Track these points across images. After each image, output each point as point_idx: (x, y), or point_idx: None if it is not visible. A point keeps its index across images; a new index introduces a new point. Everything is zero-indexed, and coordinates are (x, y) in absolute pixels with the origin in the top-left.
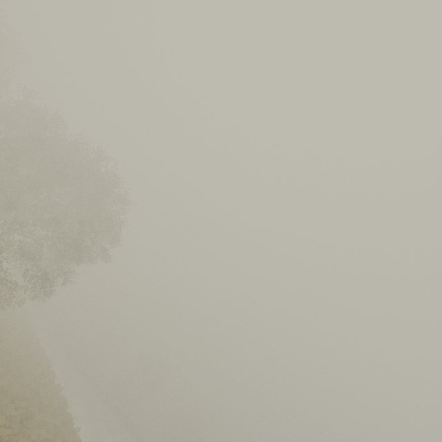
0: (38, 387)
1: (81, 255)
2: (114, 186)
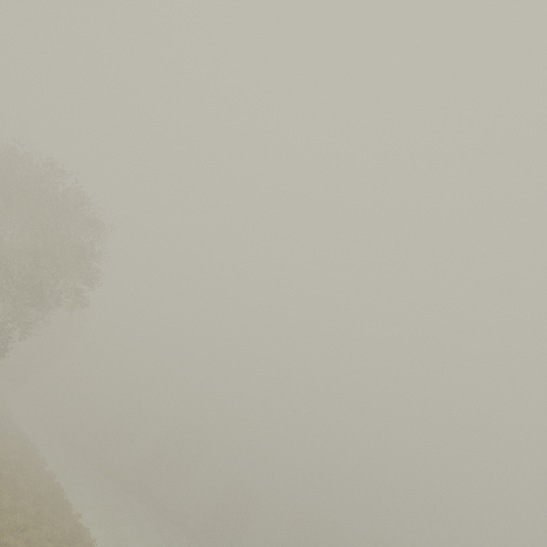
0: (13, 474)
1: (41, 297)
2: (78, 205)
